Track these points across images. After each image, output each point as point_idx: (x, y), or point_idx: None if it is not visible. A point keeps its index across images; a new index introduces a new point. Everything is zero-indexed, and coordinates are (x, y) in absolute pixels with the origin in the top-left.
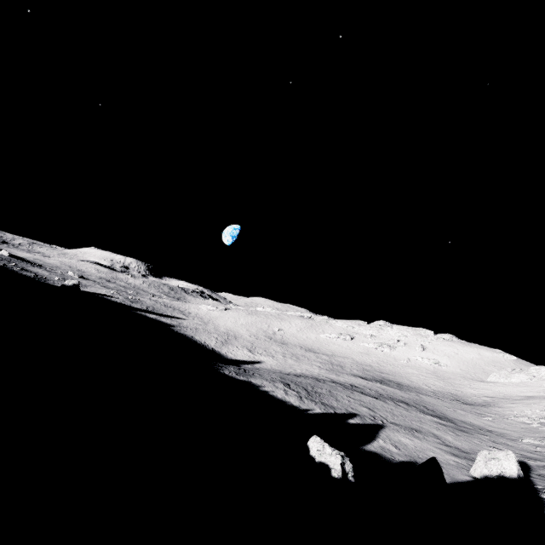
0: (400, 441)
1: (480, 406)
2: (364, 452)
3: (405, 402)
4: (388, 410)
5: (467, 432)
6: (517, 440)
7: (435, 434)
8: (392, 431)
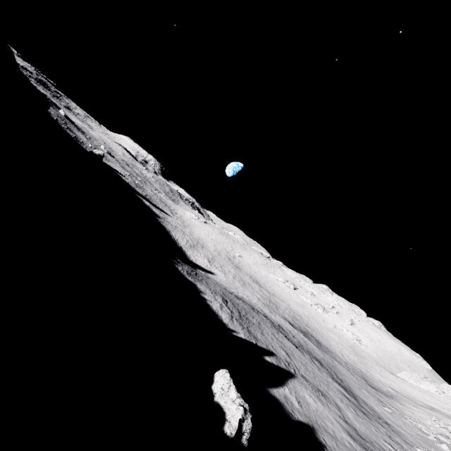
0: (304, 398)
1: (383, 394)
2: (267, 395)
3: (320, 361)
4: (303, 363)
5: (367, 415)
6: (411, 446)
7: (338, 405)
8: (300, 384)
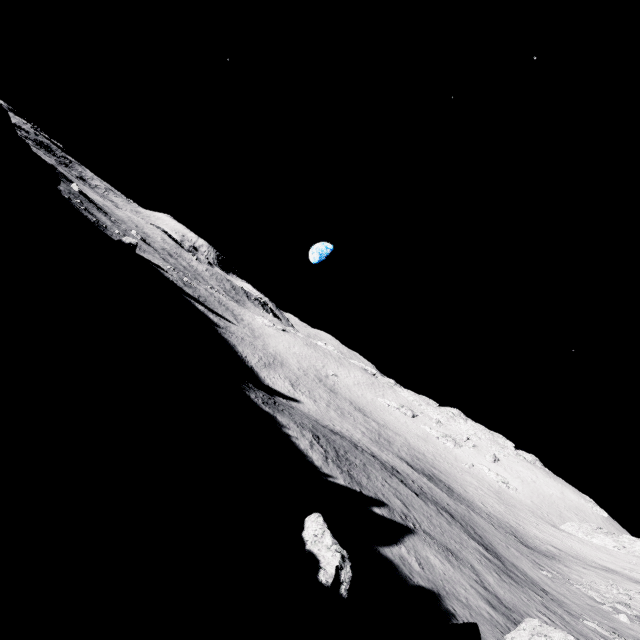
0: (428, 559)
1: (541, 555)
2: (377, 555)
3: (451, 513)
4: (426, 515)
5: (516, 581)
6: (577, 618)
7: (474, 568)
8: (422, 542)
